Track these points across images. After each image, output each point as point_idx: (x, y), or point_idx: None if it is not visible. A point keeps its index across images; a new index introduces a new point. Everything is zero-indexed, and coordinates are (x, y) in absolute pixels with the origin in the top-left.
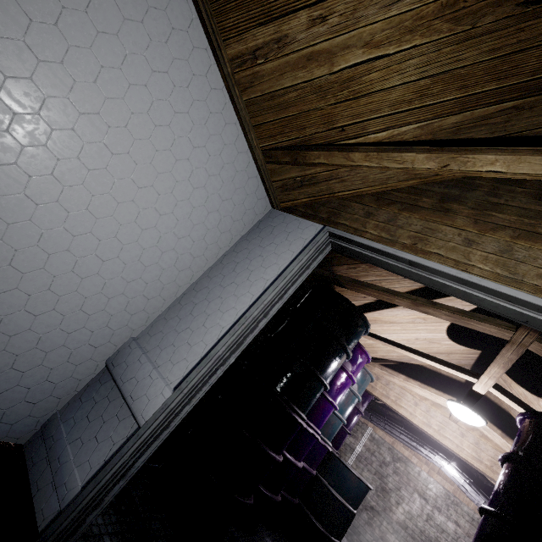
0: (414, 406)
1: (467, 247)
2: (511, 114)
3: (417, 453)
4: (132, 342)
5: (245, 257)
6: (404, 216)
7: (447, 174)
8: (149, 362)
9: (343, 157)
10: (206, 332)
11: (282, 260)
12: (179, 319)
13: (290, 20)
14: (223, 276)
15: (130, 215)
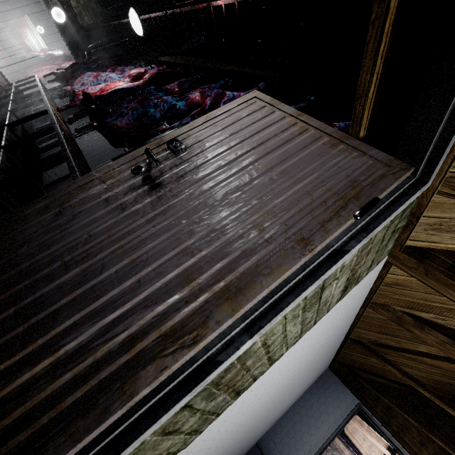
0: (362, 440)
1: (421, 446)
2: (451, 397)
3: (352, 453)
4: (268, 436)
5: (317, 400)
6: (395, 409)
7: (418, 393)
8: (279, 452)
9: (377, 393)
10: (303, 444)
11: (336, 413)
12: (288, 429)
13: (373, 358)
14: (306, 409)
15: (290, 402)
